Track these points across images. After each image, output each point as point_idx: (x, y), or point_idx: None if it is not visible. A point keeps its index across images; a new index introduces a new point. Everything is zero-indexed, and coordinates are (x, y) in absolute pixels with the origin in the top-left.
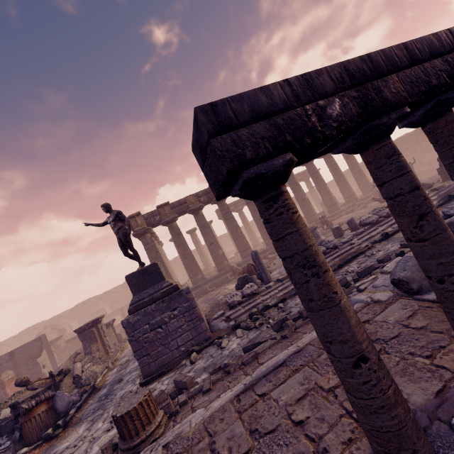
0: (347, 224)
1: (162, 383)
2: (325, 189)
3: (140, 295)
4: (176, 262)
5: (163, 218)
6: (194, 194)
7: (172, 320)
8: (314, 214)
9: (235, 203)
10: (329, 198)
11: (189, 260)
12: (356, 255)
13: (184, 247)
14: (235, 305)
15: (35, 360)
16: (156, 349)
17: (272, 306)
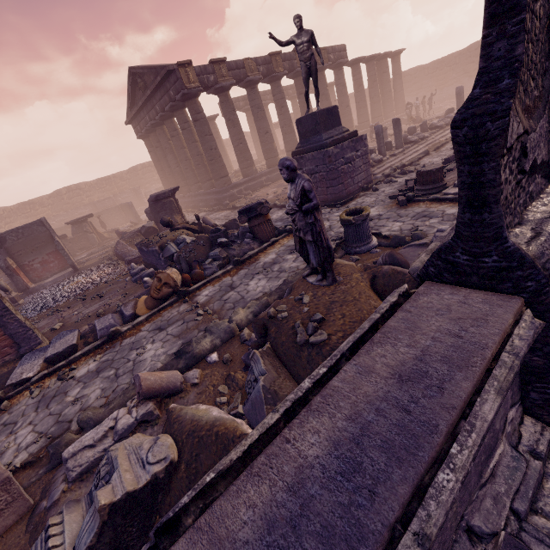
0: (420, 126)
1: (364, 200)
2: (364, 101)
3: (328, 134)
4: (136, 174)
5: (220, 81)
6: (253, 58)
7: (357, 160)
8: (353, 126)
9: (246, 98)
10: (365, 113)
11: (244, 146)
12: (445, 142)
13: (239, 128)
14: (372, 166)
15: (60, 243)
16: (347, 180)
17: (406, 166)
